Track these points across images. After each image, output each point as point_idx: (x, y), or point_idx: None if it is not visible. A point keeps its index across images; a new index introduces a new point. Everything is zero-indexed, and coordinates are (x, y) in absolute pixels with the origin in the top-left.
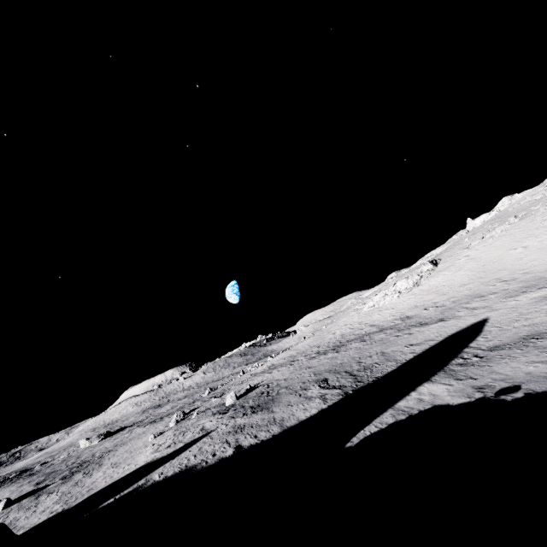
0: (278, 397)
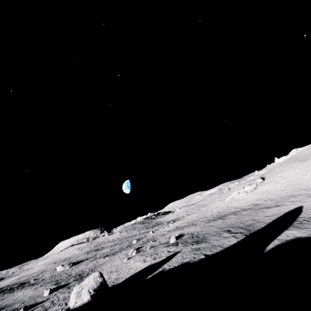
0: (205, 237)
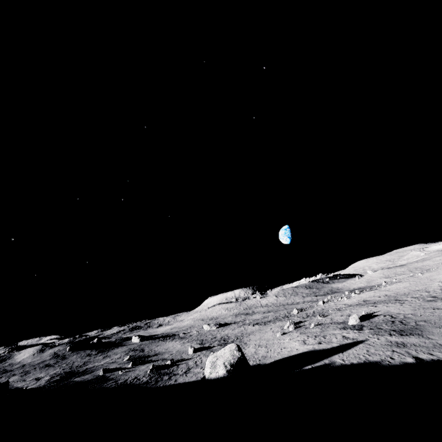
0: (421, 327)
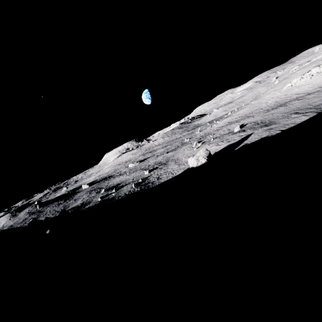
0: (273, 121)
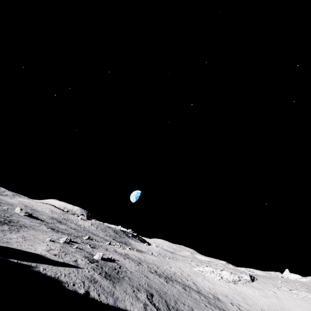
0: (122, 280)
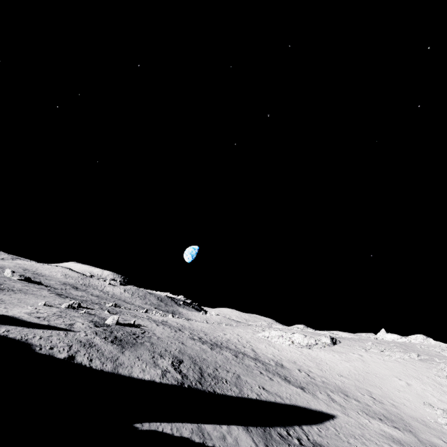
0: (139, 345)
